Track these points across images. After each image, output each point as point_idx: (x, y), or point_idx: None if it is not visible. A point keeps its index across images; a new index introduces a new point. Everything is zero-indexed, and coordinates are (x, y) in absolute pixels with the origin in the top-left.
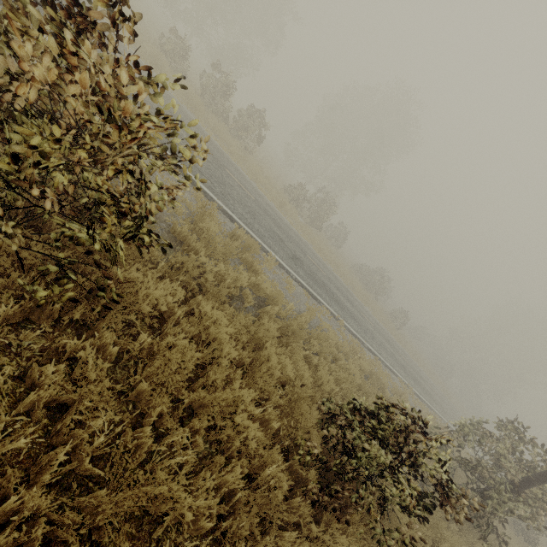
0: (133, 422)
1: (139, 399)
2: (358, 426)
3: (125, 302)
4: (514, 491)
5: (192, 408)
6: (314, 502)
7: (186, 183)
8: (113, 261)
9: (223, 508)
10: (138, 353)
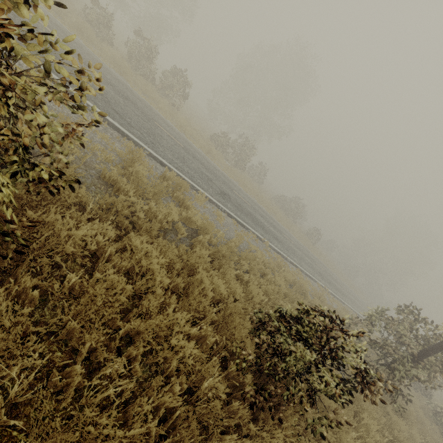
0: (65, 360)
1: (70, 337)
2: (285, 331)
3: (48, 245)
4: (415, 362)
5: (130, 337)
6: (252, 403)
7: (82, 114)
8: (4, 202)
9: (162, 429)
10: (70, 292)
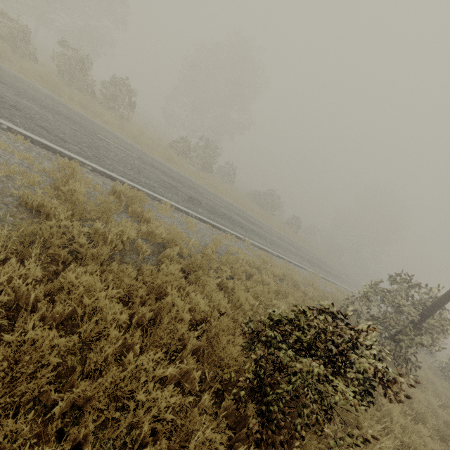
0: None
1: None
2: (281, 339)
3: None
4: (416, 328)
5: (79, 407)
6: (259, 442)
7: None
8: None
9: None
10: None
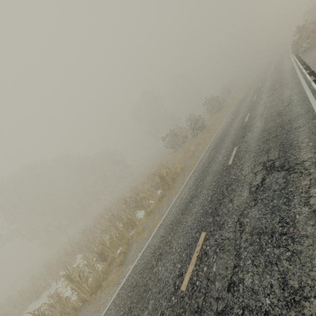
0: None
1: None
2: None
3: None
4: None
5: None
6: None
7: None
8: None
9: None
10: None
